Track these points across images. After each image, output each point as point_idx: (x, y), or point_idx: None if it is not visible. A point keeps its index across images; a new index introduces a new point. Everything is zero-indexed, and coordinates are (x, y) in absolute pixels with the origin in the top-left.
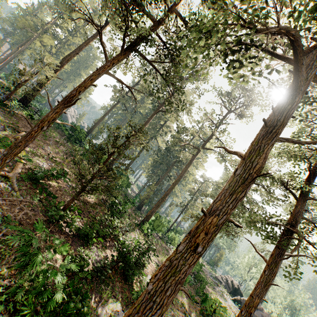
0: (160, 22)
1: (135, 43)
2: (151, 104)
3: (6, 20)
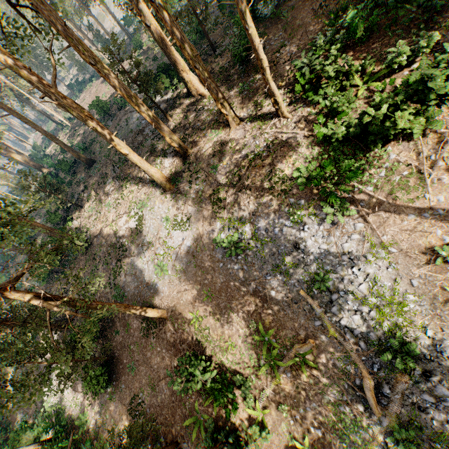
0: None
1: None
2: None
3: None
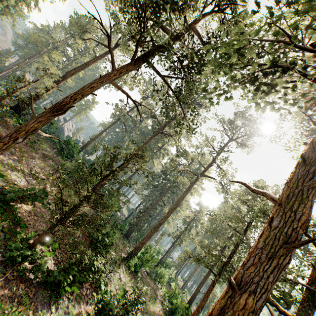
0: (177, 39)
1: (149, 55)
2: (151, 125)
3: (20, 35)
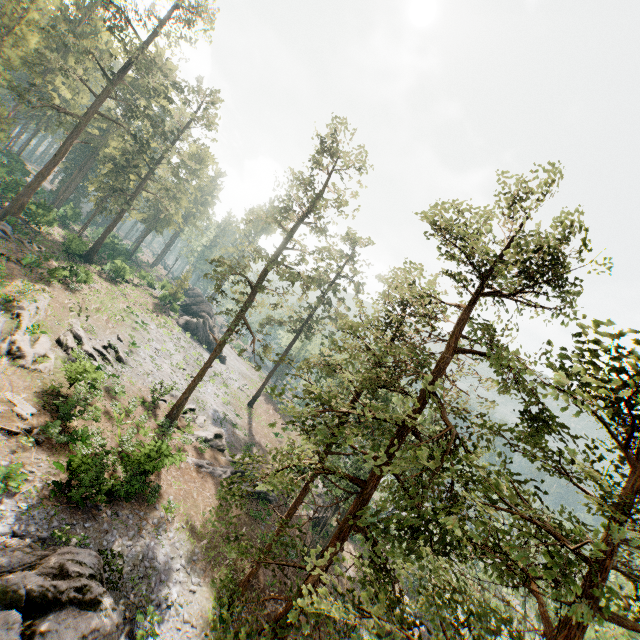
0: None
1: None
2: None
3: None
